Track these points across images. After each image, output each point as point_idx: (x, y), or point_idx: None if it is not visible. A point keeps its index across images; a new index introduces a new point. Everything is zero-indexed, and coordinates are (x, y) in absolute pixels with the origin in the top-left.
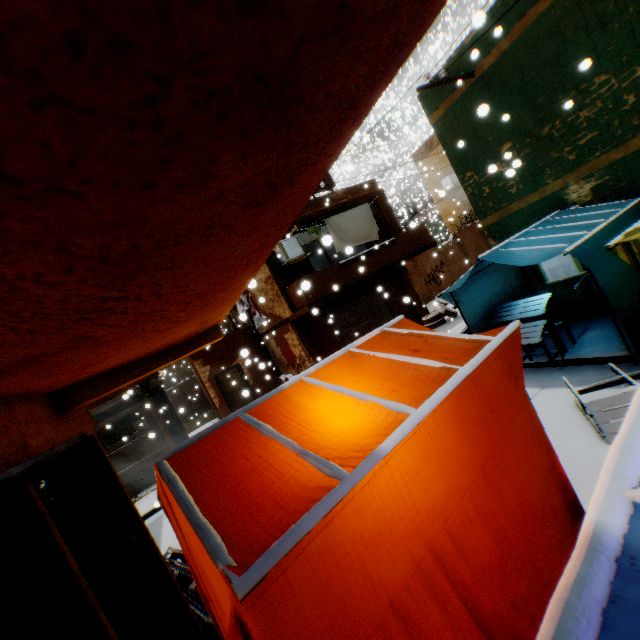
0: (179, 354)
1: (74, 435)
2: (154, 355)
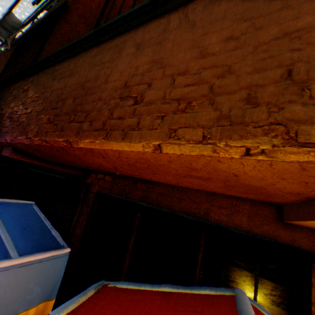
0: (304, 215)
1: (283, 240)
2: (297, 203)
